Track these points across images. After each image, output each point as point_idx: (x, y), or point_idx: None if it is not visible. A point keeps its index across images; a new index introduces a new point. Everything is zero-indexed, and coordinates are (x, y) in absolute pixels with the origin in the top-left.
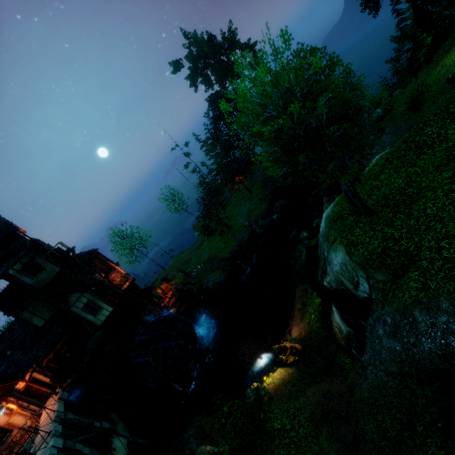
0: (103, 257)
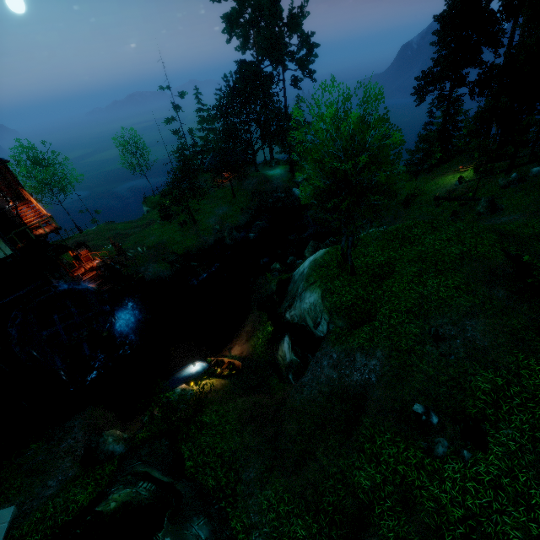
0: (12, 176)
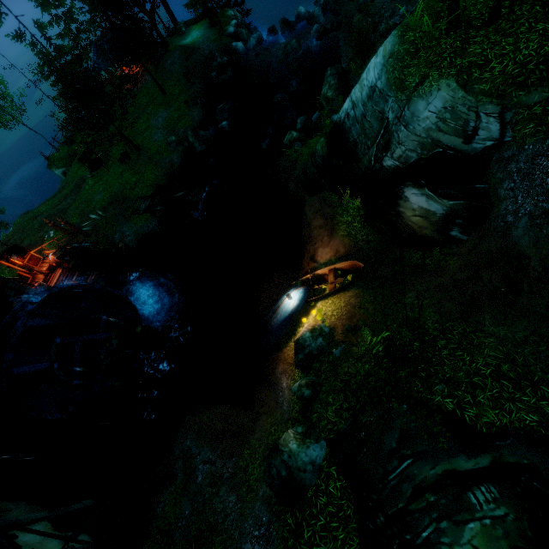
0: None
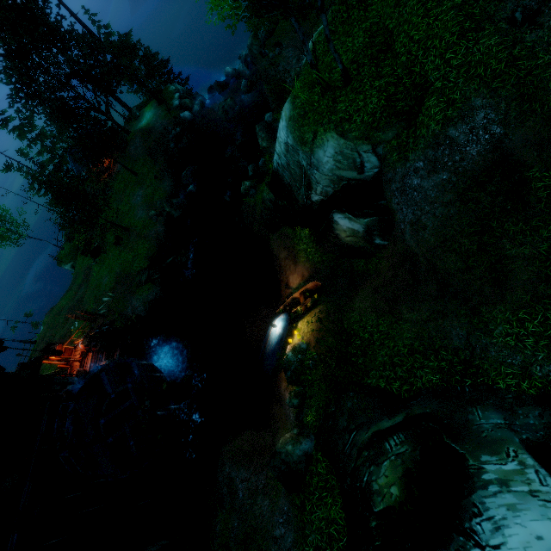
0: None
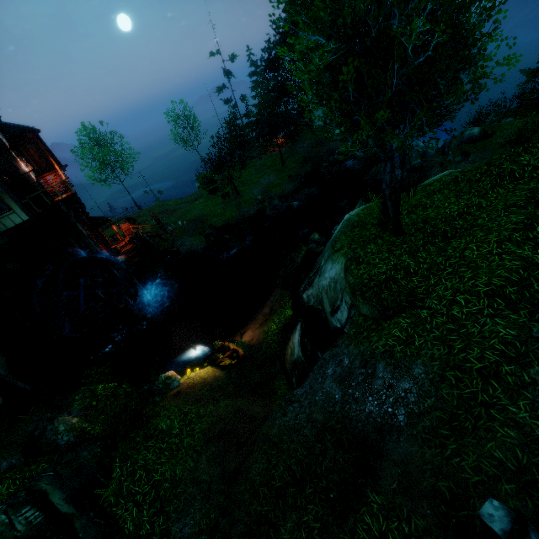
0: (44, 145)
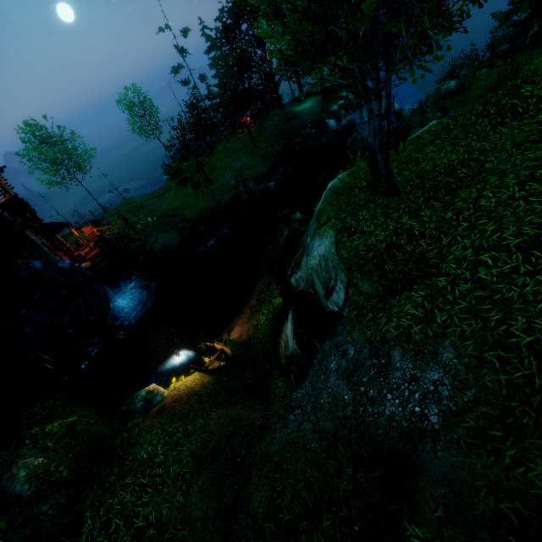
0: None
